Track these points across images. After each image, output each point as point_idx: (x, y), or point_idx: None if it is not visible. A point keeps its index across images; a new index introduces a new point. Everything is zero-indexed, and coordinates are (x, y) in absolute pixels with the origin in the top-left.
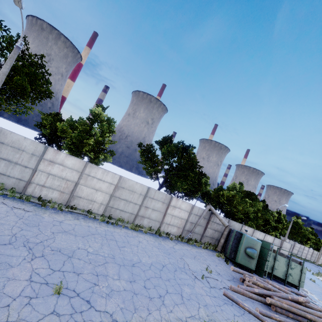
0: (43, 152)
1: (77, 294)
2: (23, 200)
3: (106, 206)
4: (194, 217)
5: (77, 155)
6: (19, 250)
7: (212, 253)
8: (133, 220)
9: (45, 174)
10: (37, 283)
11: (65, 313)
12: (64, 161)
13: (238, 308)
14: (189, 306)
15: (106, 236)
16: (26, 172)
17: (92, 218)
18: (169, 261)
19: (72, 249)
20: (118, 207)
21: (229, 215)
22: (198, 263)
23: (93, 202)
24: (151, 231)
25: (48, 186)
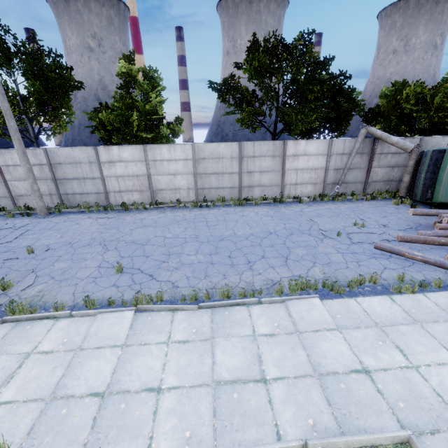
0: (96, 156)
1: (141, 271)
2: (108, 211)
3: (195, 190)
4: (339, 159)
5: (136, 143)
6: (95, 248)
7: (384, 203)
8: (237, 195)
9: (114, 179)
10: (105, 267)
11: (124, 285)
12: (121, 155)
13: (400, 261)
14: (295, 267)
15: (194, 220)
16: (98, 184)
17: (182, 208)
18: (283, 227)
19: (148, 239)
20: (211, 185)
21: (432, 131)
22: (343, 220)
23: (179, 190)
24: (267, 201)
25: (124, 190)
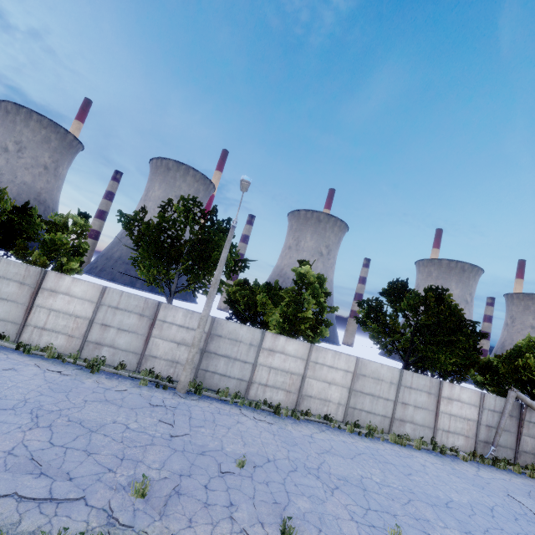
0: (261, 340)
1: None
2: (254, 409)
3: (346, 407)
4: (490, 415)
5: (291, 335)
6: (310, 479)
7: None
8: (388, 427)
9: (265, 369)
10: (364, 524)
11: None
12: (285, 347)
13: None
14: None
15: (374, 456)
16: (246, 369)
17: (336, 428)
18: (493, 501)
19: (357, 478)
20: (363, 406)
21: None
22: None
23: (328, 402)
24: (424, 446)
25: (271, 385)
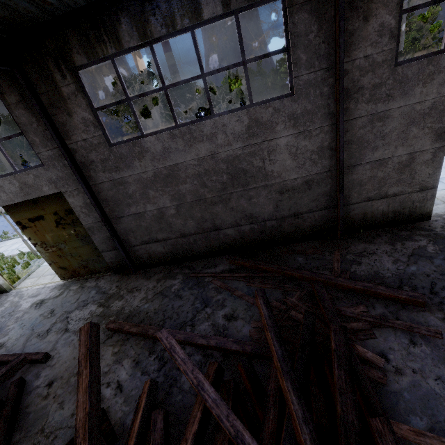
0: None
1: None
2: None
3: None
4: None
5: None
6: None
7: None
8: None
9: None
10: None
11: None
12: None
13: None
14: None
15: None
16: None
17: None
18: None
19: None
20: None
21: None
22: None
23: None
24: None
25: None
